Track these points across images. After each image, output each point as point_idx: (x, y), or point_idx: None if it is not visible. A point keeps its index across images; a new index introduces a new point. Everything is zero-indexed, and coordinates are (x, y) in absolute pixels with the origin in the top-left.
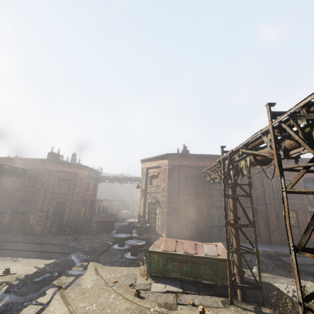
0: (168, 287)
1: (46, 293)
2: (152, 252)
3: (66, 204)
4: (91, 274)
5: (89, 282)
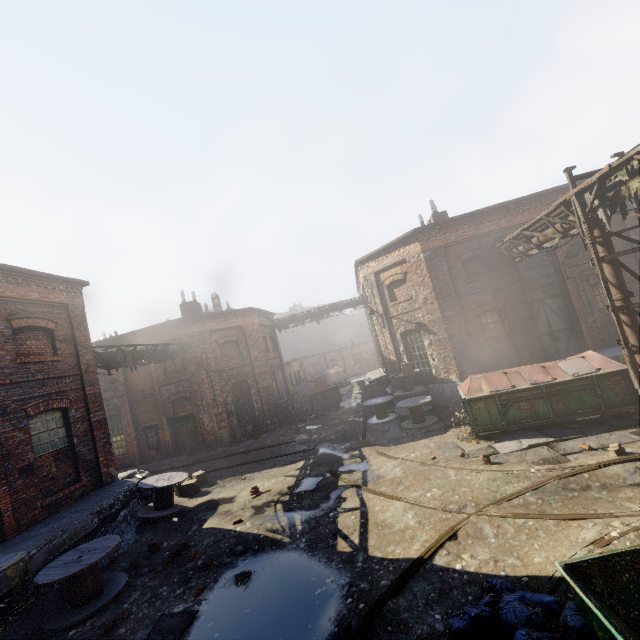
0: (526, 441)
1: (345, 497)
2: (473, 400)
3: (248, 383)
4: (384, 461)
5: (392, 470)
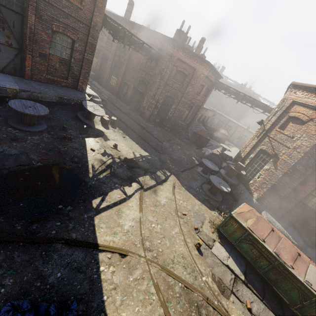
0: (230, 262)
1: (132, 185)
2: (234, 219)
3: (174, 101)
4: (168, 190)
5: (163, 197)
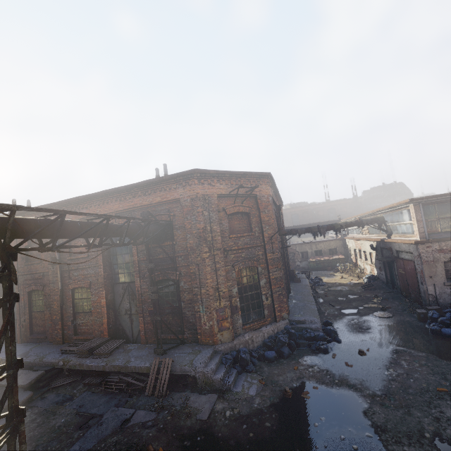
0: None
1: None
2: None
3: None
4: None
5: None
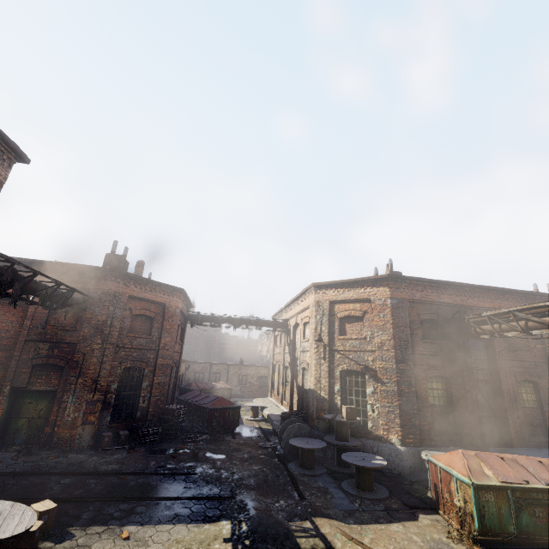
0: None
1: None
2: (482, 488)
3: (144, 372)
4: None
5: None
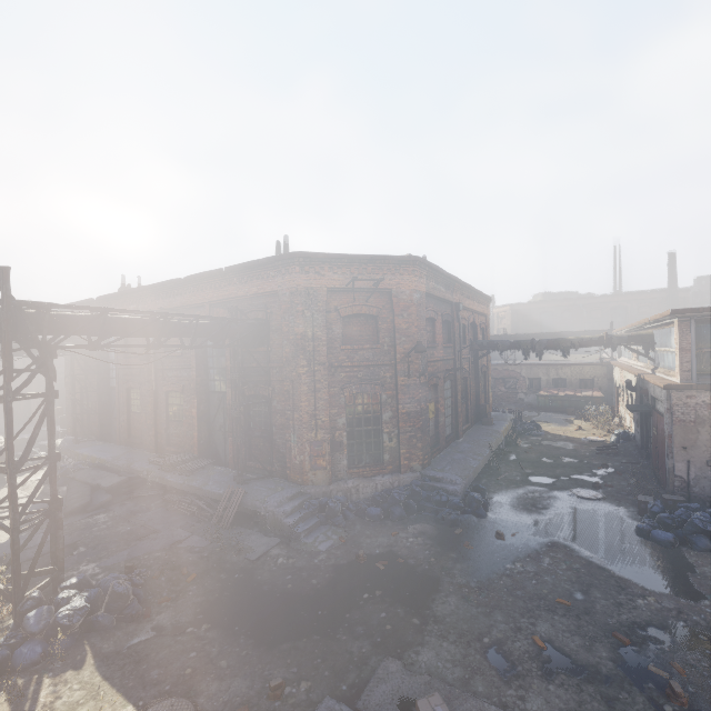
0: None
1: None
2: None
3: None
4: None
5: None
